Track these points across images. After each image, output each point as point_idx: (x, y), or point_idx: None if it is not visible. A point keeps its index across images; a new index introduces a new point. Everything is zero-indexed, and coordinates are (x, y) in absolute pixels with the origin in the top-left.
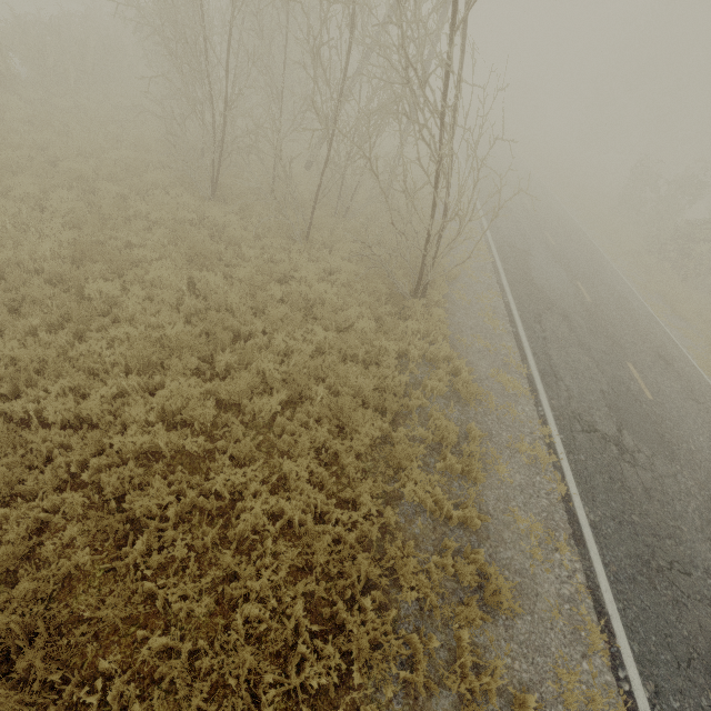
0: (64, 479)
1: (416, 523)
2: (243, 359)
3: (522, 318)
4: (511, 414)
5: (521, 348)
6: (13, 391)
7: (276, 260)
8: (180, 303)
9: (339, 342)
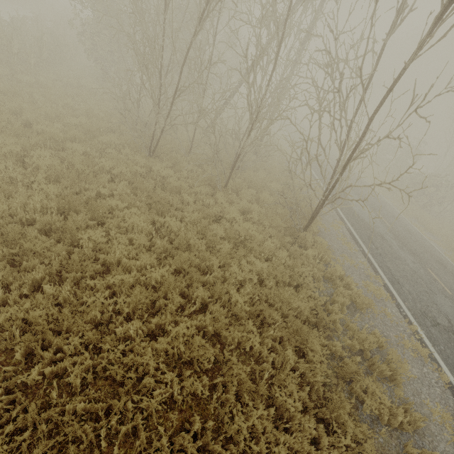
0: (91, 451)
1: (377, 432)
2: (212, 292)
3: (362, 240)
4: (388, 317)
5: (371, 262)
6: (24, 352)
7: (205, 203)
8: (149, 244)
9: (275, 272)
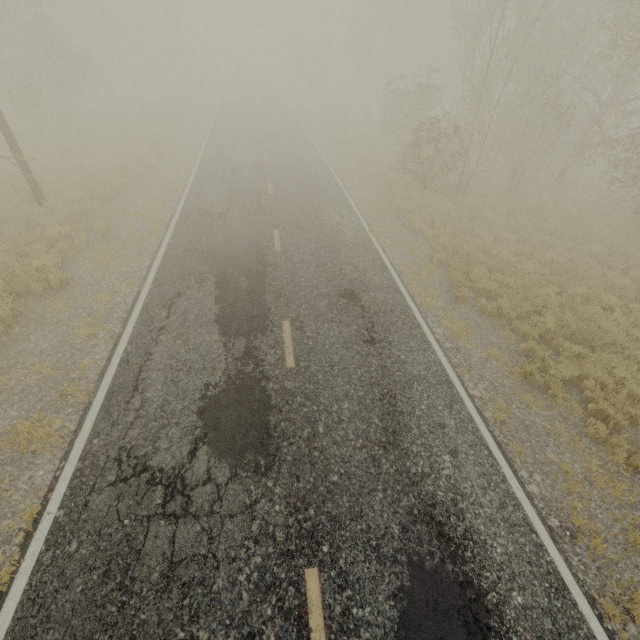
0: None
1: None
2: None
3: (146, 308)
4: None
5: (109, 358)
6: None
7: None
8: None
9: None
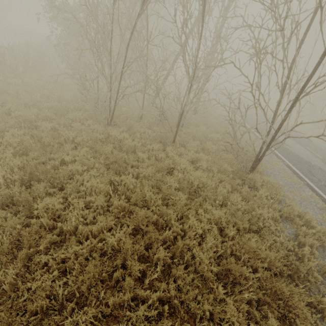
0: None
1: None
2: (173, 250)
3: (303, 174)
4: None
5: (319, 195)
6: None
7: (157, 158)
8: (108, 204)
9: (235, 219)
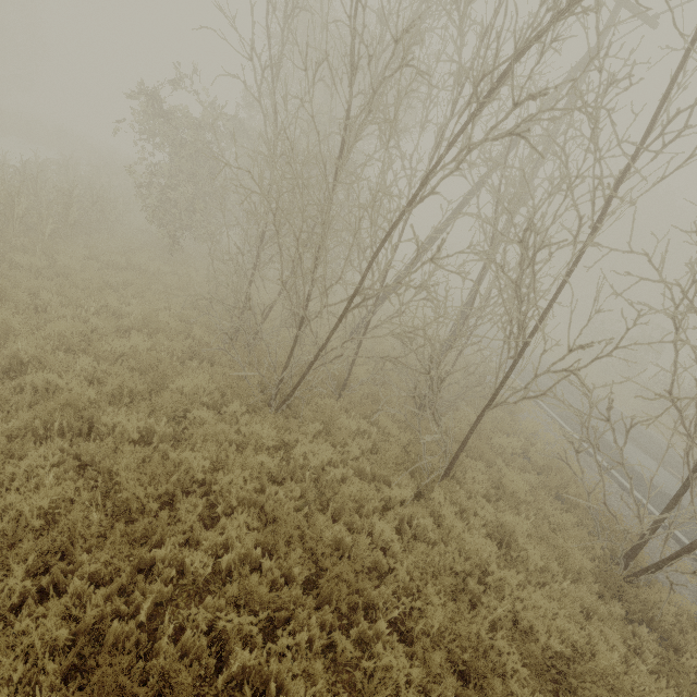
0: None
1: None
2: None
3: None
4: None
5: None
6: None
7: (414, 528)
8: None
9: None
